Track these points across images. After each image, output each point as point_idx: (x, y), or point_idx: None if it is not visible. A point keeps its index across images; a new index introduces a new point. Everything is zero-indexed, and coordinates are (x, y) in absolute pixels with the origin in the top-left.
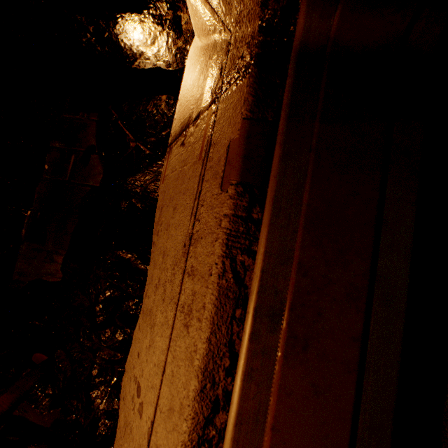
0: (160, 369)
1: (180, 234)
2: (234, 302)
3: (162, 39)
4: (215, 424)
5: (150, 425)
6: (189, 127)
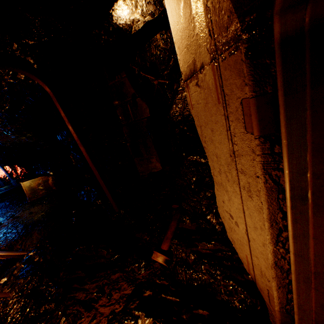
0: (241, 211)
1: (224, 149)
2: (276, 192)
3: (140, 0)
4: (282, 236)
5: (245, 231)
6: (197, 73)
